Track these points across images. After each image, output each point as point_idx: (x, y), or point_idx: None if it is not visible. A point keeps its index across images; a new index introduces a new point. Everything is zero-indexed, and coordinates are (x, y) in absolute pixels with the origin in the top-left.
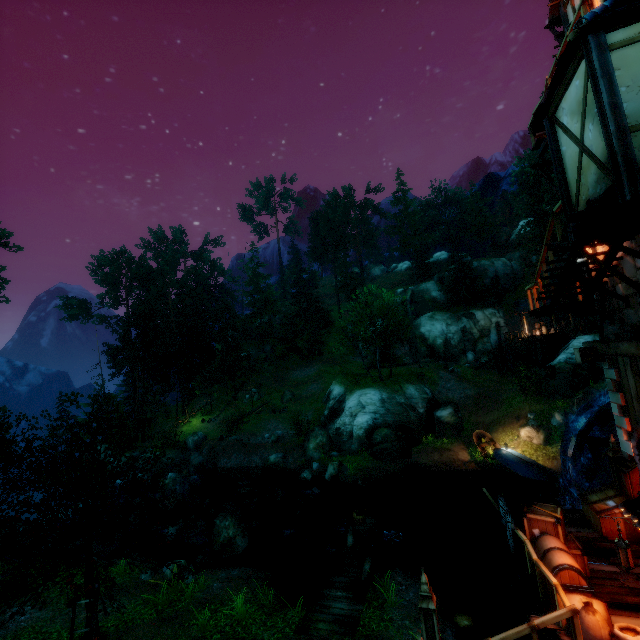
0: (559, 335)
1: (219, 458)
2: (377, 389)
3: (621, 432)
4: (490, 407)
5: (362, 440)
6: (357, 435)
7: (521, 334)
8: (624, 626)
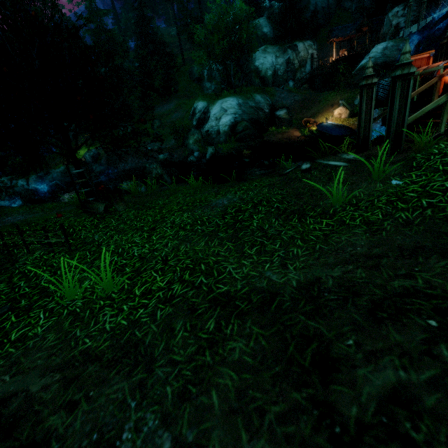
0: (357, 55)
1: (117, 164)
2: (234, 97)
3: None
4: (311, 106)
5: (228, 133)
6: (223, 131)
7: (330, 60)
8: None
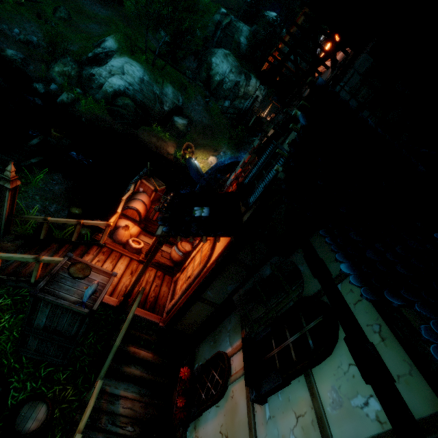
0: None
1: None
2: (143, 69)
3: (234, 174)
4: (208, 137)
5: (107, 96)
6: (105, 90)
7: (261, 113)
8: (137, 240)
